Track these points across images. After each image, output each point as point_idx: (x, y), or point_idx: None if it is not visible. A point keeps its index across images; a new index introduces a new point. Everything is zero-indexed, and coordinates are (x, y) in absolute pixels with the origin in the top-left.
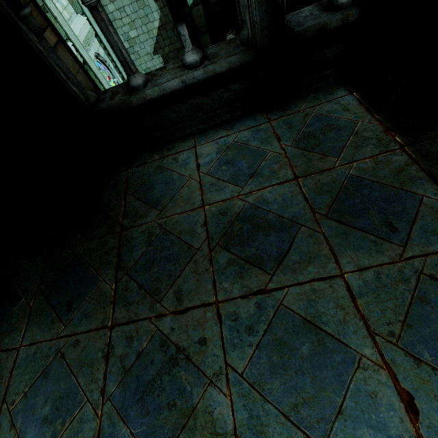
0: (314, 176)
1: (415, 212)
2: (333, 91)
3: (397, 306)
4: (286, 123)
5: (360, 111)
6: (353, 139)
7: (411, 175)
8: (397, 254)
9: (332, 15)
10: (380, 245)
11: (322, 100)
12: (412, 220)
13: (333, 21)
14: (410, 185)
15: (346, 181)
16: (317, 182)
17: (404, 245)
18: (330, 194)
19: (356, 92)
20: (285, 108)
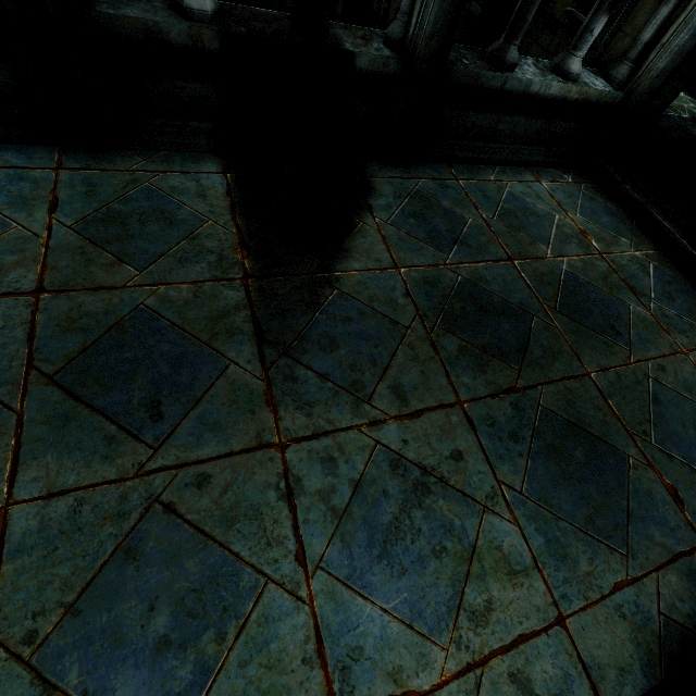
0: (76, 295)
1: (206, 388)
2: (201, 159)
3: (76, 573)
4: (88, 183)
5: (221, 204)
6: (184, 246)
7: (234, 325)
8: (137, 464)
9: (176, 20)
10: (117, 444)
11: (175, 167)
12: (194, 402)
13: (174, 31)
14: (224, 340)
15: (130, 316)
16: (75, 307)
17: (157, 446)
18: (87, 334)
19: (232, 174)
20: (104, 156)
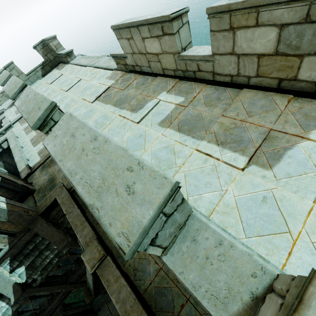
0: None
1: None
2: None
3: None
4: None
5: None
6: None
7: None
8: None
9: None
10: None
11: None
12: None
13: None
14: None
15: None
16: None
17: None
18: None
19: None
20: None
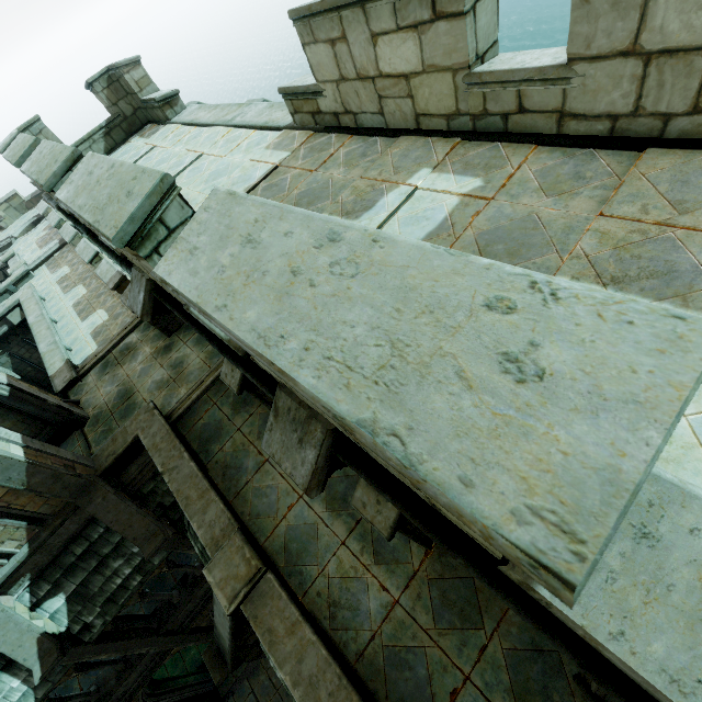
0: None
1: None
2: None
3: None
4: None
5: None
6: None
7: None
8: None
9: None
10: None
11: None
12: None
13: None
14: None
15: None
16: None
17: None
18: None
19: None
20: None
